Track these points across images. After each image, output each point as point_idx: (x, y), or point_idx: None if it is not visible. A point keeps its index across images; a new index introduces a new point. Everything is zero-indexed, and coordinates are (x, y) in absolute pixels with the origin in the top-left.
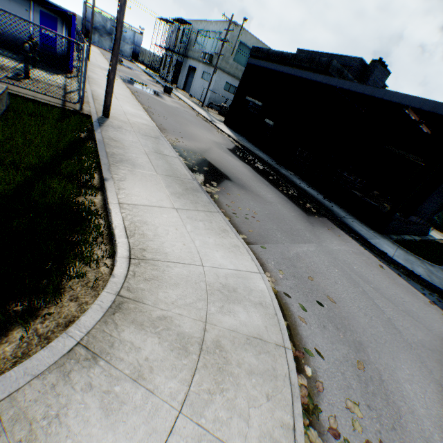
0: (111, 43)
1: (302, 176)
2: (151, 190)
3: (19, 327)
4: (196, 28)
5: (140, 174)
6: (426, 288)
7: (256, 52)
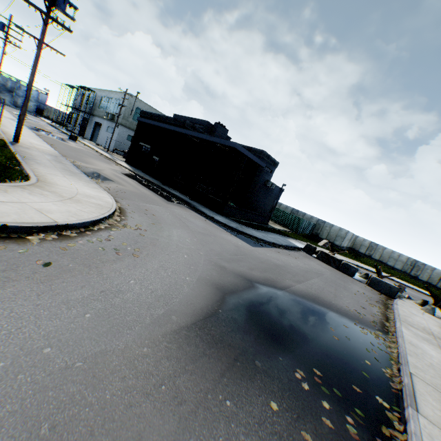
0: (12, 99)
1: (179, 191)
2: (51, 170)
3: None
4: (100, 95)
5: (44, 165)
6: (231, 230)
7: (144, 113)
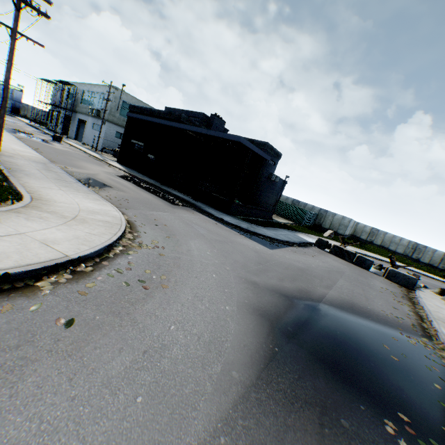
0: None
1: (180, 190)
2: (44, 182)
3: None
4: (81, 89)
5: (34, 177)
6: (243, 232)
7: (133, 108)
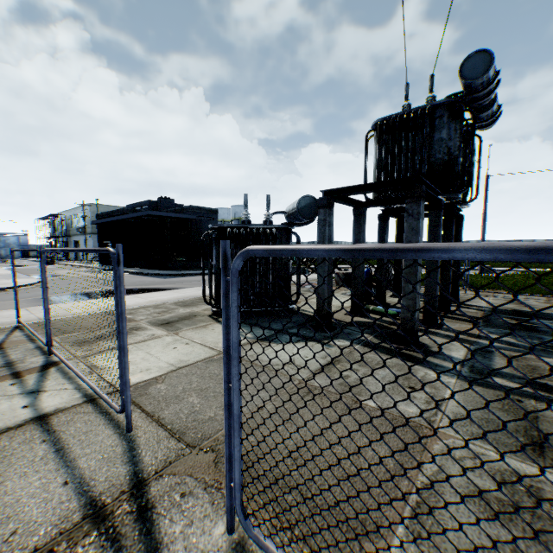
0: None
1: (139, 267)
2: (0, 279)
3: None
4: (70, 215)
5: None
6: (160, 276)
7: (98, 216)
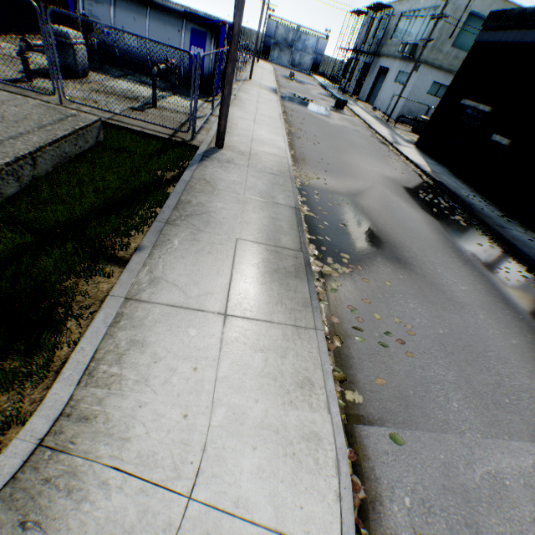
0: (290, 58)
1: None
2: (204, 270)
3: None
4: (398, 11)
5: (205, 239)
6: None
7: (495, 19)
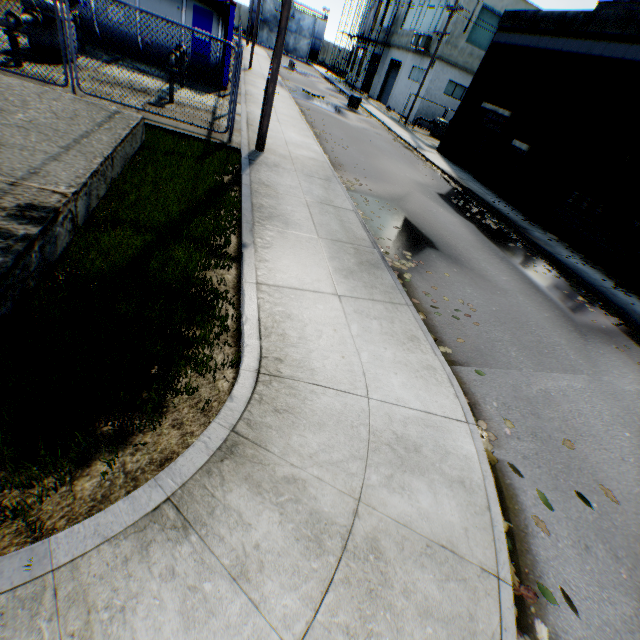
0: None
1: (572, 244)
2: (305, 263)
3: (105, 455)
4: None
5: (293, 238)
6: None
7: (511, 20)
